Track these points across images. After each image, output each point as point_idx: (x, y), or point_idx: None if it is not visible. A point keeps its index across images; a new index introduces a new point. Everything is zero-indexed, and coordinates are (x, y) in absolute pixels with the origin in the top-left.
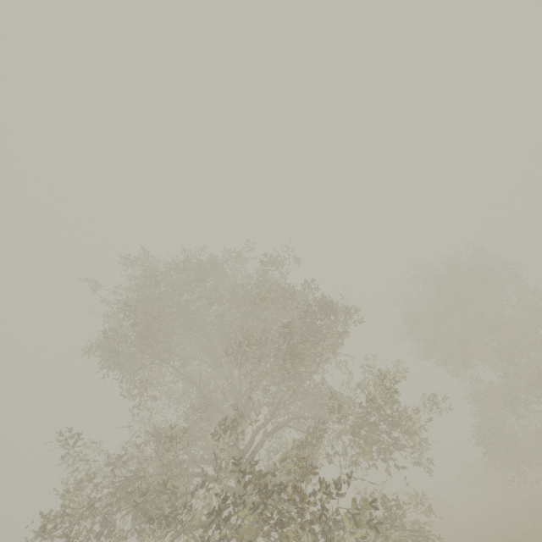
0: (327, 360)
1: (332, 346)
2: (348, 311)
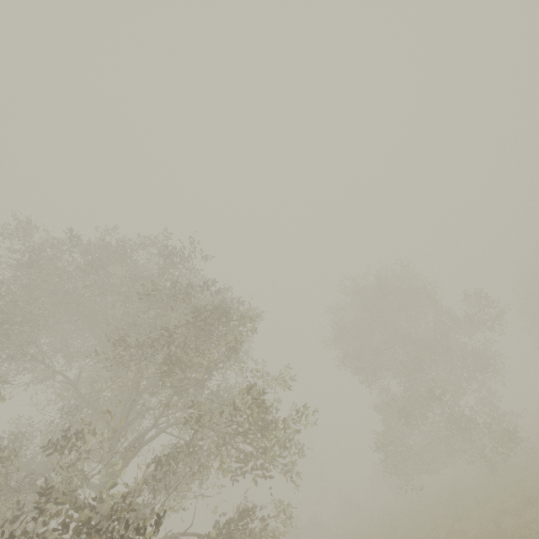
0: (220, 368)
1: (226, 354)
2: (242, 319)
